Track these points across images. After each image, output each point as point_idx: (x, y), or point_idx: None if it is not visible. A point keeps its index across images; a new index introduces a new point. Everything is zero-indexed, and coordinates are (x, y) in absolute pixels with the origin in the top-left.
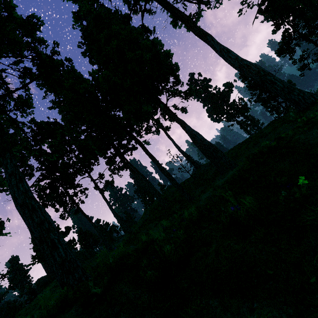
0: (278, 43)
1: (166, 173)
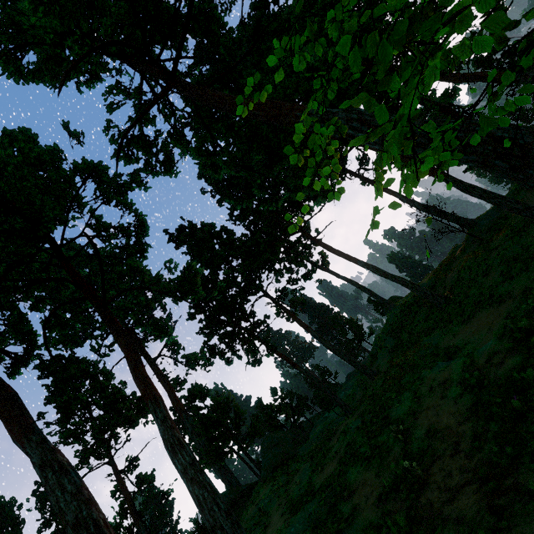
0: None
1: (482, 190)
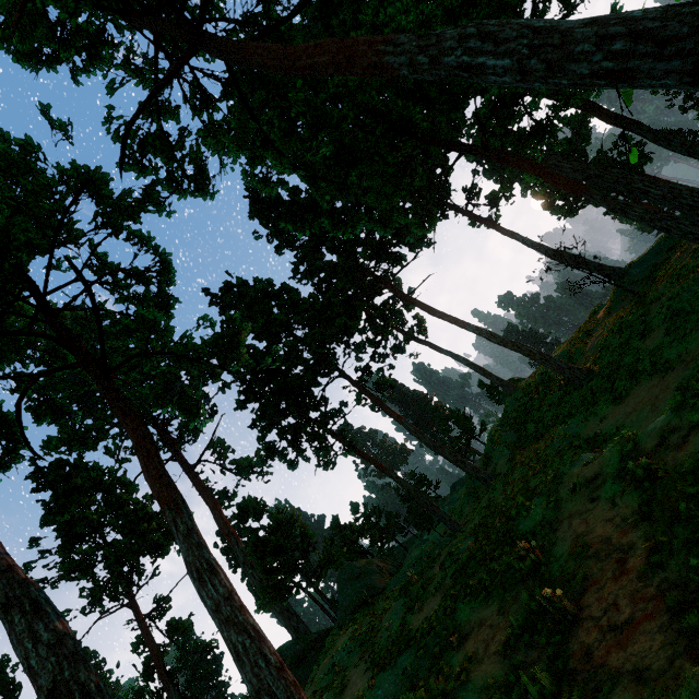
0: None
1: (644, 210)
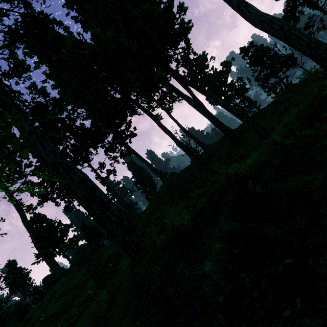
0: (283, 10)
1: (184, 147)
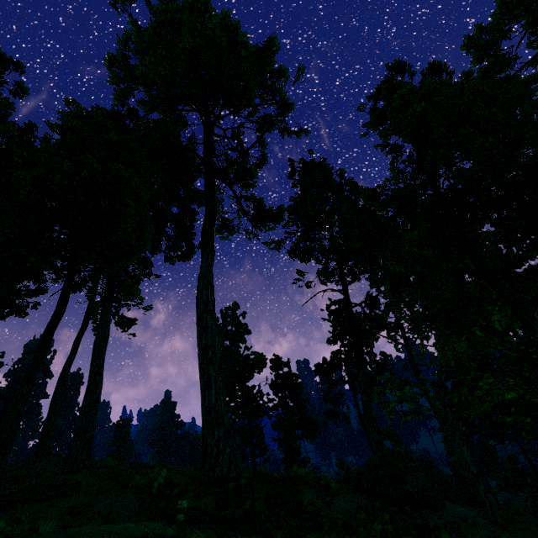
0: (323, 357)
1: None
